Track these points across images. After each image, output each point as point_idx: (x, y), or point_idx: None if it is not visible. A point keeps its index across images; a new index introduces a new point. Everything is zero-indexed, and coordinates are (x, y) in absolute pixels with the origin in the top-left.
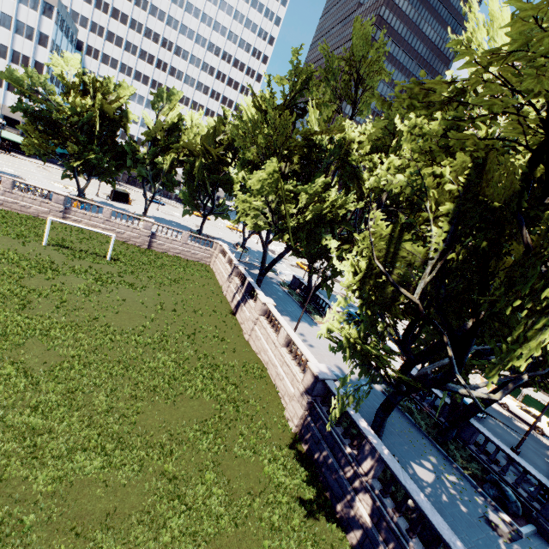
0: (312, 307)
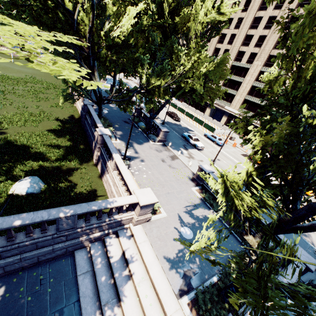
0: None
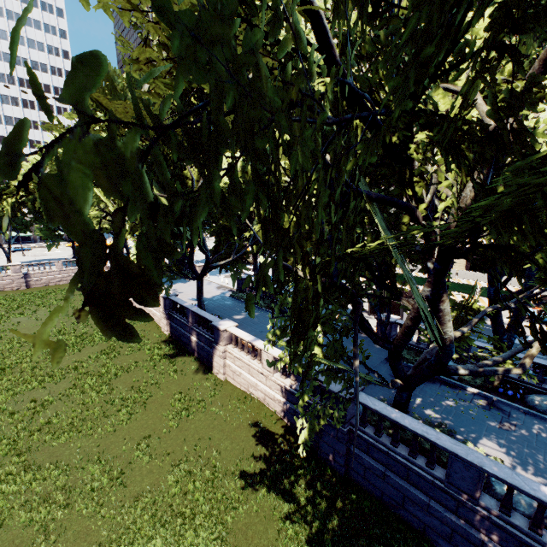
0: (187, 272)
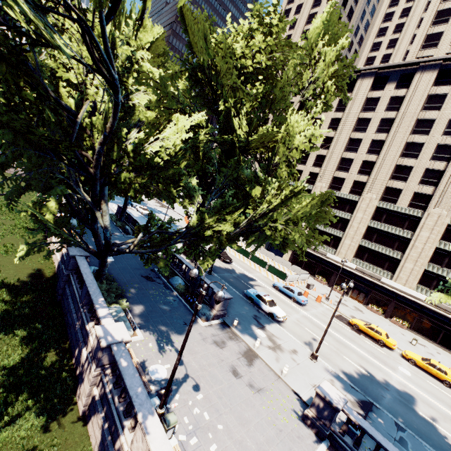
0: None
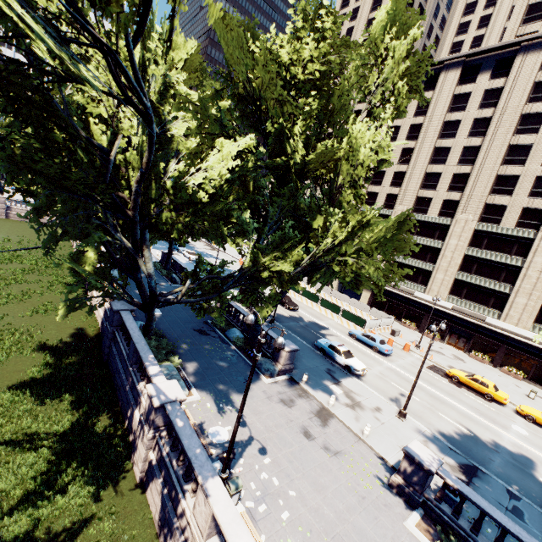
0: None
